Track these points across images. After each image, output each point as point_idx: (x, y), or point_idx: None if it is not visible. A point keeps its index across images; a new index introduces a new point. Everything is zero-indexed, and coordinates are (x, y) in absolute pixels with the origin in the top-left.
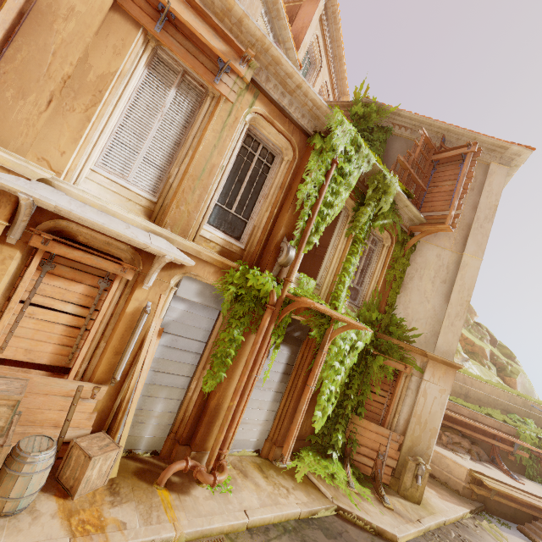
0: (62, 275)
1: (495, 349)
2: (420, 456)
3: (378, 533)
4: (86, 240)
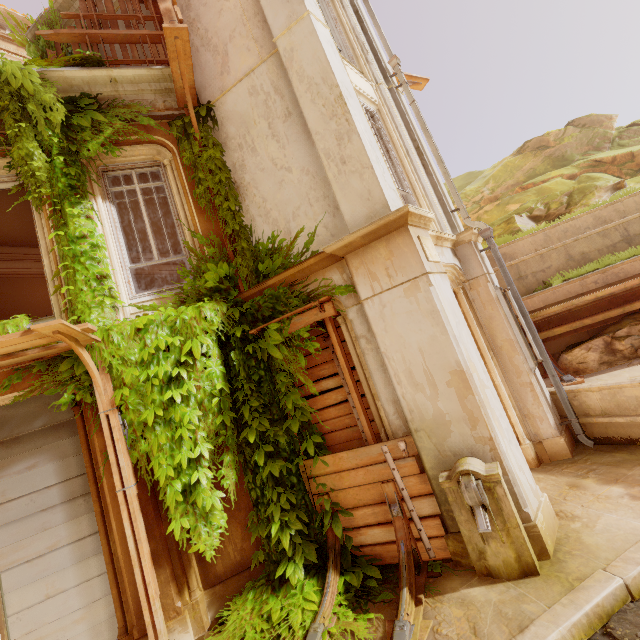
0: None
1: None
2: (470, 452)
3: None
4: None
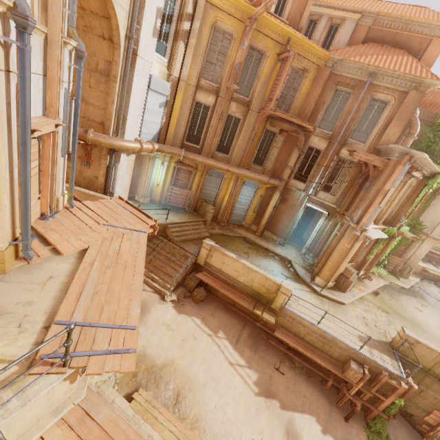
0: None
1: None
2: (411, 266)
3: (400, 287)
4: None
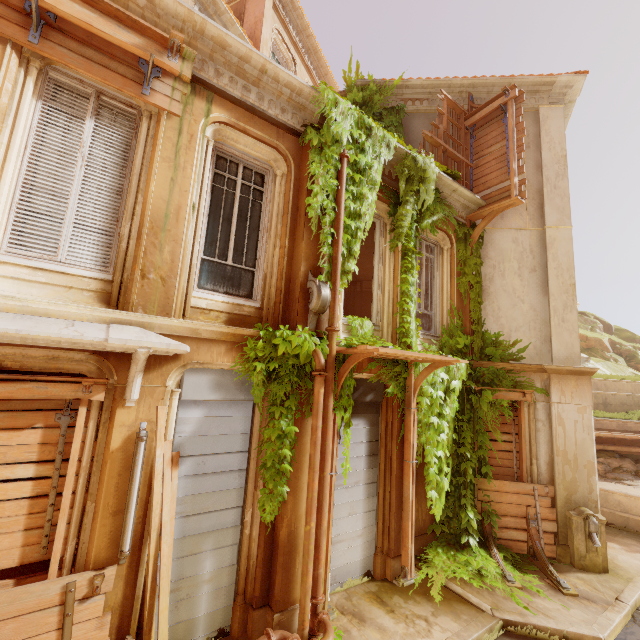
0: None
1: (613, 336)
2: (584, 505)
3: None
4: (19, 364)
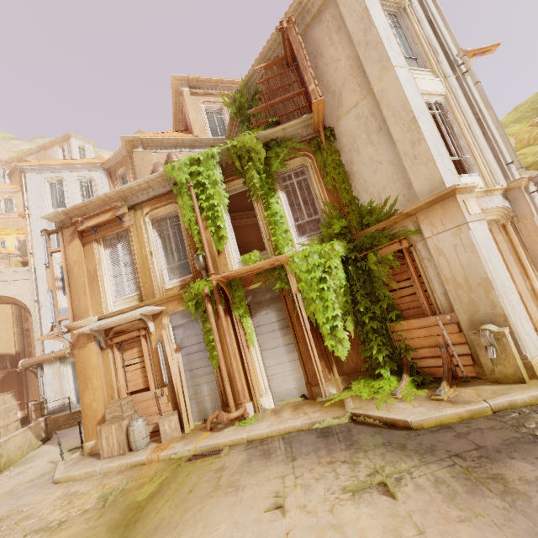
0: (128, 349)
1: None
2: (490, 322)
3: (391, 425)
4: (128, 329)
